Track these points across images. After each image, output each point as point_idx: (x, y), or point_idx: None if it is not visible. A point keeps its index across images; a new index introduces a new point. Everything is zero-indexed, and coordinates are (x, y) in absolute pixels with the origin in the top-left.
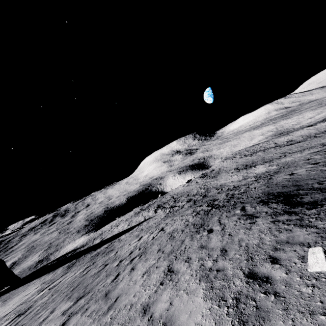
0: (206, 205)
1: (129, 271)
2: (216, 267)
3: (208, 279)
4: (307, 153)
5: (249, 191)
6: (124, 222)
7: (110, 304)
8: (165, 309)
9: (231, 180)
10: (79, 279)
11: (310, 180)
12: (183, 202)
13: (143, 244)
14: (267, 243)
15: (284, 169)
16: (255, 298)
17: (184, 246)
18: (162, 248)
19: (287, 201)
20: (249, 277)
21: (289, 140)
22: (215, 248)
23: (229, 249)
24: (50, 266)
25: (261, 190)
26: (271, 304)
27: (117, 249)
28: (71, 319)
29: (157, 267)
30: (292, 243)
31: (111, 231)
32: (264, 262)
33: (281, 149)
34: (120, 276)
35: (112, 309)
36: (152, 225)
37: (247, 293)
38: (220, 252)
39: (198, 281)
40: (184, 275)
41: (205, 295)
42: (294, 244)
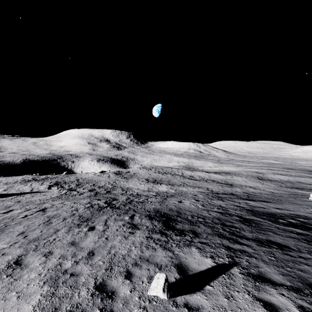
0: (105, 200)
1: None
2: (73, 270)
3: (55, 283)
4: (197, 190)
5: (145, 203)
6: (1, 184)
7: None
8: None
9: (138, 187)
10: None
11: (188, 211)
12: (85, 190)
13: (7, 219)
14: (132, 256)
15: (178, 196)
16: None
17: (55, 237)
18: (27, 232)
19: (166, 223)
20: (98, 289)
21: (191, 175)
22: (84, 249)
23: (98, 253)
24: None
25: (154, 206)
26: None
27: None
28: None
29: (3, 254)
30: (150, 262)
31: None
32: (119, 275)
33: (184, 179)
34: None
35: None
36: (35, 200)
37: (85, 307)
38: (87, 254)
39: (42, 284)
40: (31, 272)
41: (38, 303)
42: (151, 263)
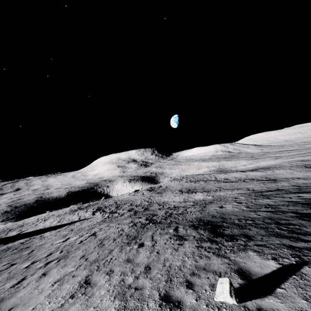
0: (145, 218)
1: (38, 276)
2: (136, 285)
3: (124, 298)
4: (236, 192)
5: (185, 214)
6: (55, 217)
7: None
8: None
9: (173, 200)
10: None
11: (233, 215)
12: (124, 210)
13: (67, 246)
14: (187, 267)
15: (217, 201)
16: None
17: (111, 256)
18: (86, 255)
19: (212, 230)
20: (164, 299)
21: (226, 178)
22: (140, 264)
23: (154, 267)
24: None
25: (195, 215)
26: None
27: (34, 247)
28: None
29: (73, 276)
30: (207, 270)
31: (36, 224)
32: (180, 286)
33: (218, 184)
34: (26, 282)
35: None
36: (84, 227)
37: None
38: (144, 269)
39: (113, 299)
40: (100, 289)
41: None
42: (209, 272)
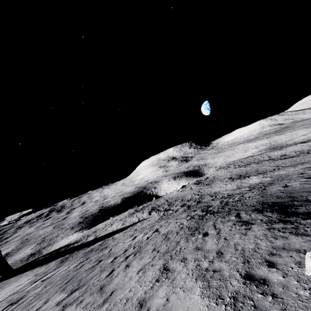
0: (200, 210)
1: (124, 268)
2: (213, 268)
3: (205, 279)
4: (301, 167)
5: (243, 200)
6: (118, 221)
7: (106, 297)
8: (162, 304)
9: (225, 188)
10: (73, 273)
11: (304, 192)
12: (177, 207)
13: (137, 243)
14: (263, 248)
15: (278, 181)
16: (253, 298)
17: (179, 247)
18: (157, 248)
19: (281, 211)
20: (246, 278)
21: (283, 154)
22: (210, 250)
23: (225, 252)
24: (43, 259)
25: (255, 199)
26: (269, 304)
27: (111, 246)
28: (66, 309)
29: (152, 265)
30: (288, 249)
31: (105, 229)
32: (261, 265)
33: (274, 162)
34: (115, 272)
35: (108, 302)
36: (146, 226)
37: (244, 293)
38: (216, 254)
39: (194, 280)
40: (180, 273)
41: (202, 293)
42: (290, 250)
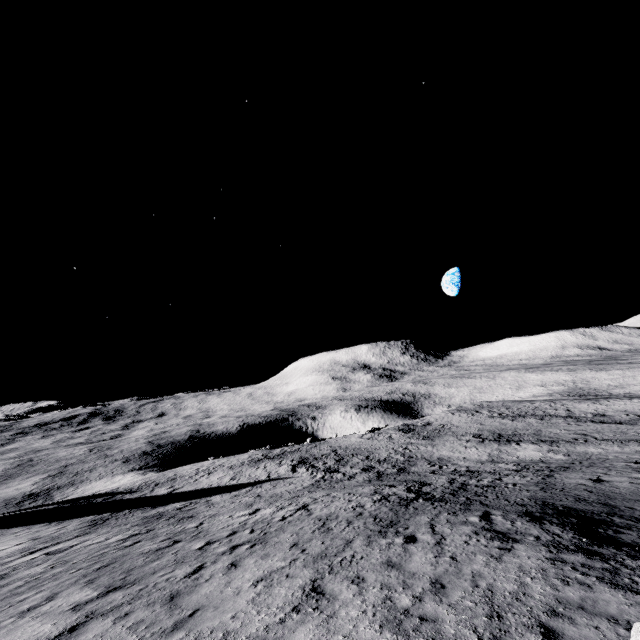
0: (404, 487)
1: (225, 567)
2: (420, 612)
3: (400, 630)
4: (636, 449)
5: (501, 487)
6: (225, 470)
7: (180, 618)
8: None
9: (463, 455)
10: (115, 553)
11: (639, 502)
12: (355, 469)
13: (261, 523)
14: (535, 597)
15: (582, 467)
16: None
17: (351, 552)
18: (301, 543)
19: (584, 529)
20: None
21: (599, 412)
22: (419, 575)
23: (451, 585)
24: (56, 510)
25: (528, 493)
26: None
27: (202, 518)
28: (91, 623)
29: (288, 576)
30: (591, 612)
31: (196, 479)
32: (527, 631)
33: (579, 425)
34: (206, 572)
35: (184, 630)
36: (282, 493)
37: None
38: (429, 586)
39: (378, 627)
40: (347, 606)
41: None
42: (596, 615)
